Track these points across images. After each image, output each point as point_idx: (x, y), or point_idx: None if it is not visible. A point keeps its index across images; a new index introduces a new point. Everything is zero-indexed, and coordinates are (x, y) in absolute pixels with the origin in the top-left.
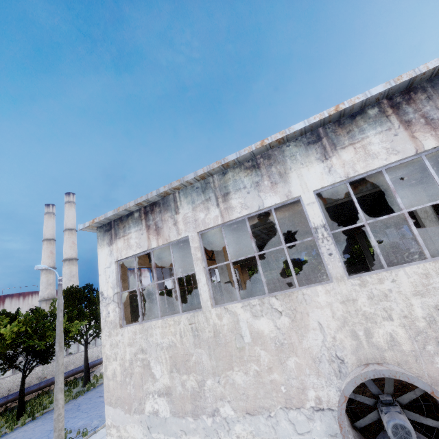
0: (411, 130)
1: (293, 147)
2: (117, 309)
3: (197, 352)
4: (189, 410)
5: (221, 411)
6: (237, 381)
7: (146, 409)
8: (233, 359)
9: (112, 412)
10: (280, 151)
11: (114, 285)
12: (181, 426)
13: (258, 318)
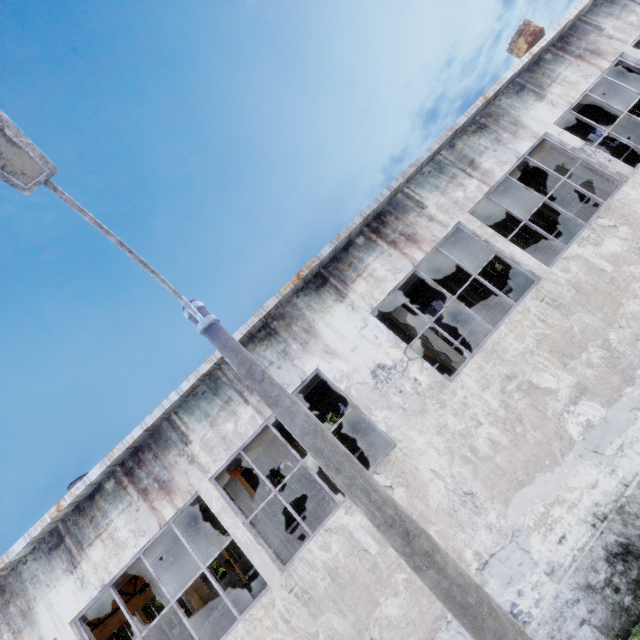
0: (150, 500)
1: (32, 563)
2: None
3: None
4: None
5: None
6: None
7: None
8: None
9: None
10: (17, 574)
11: None
12: None
13: None
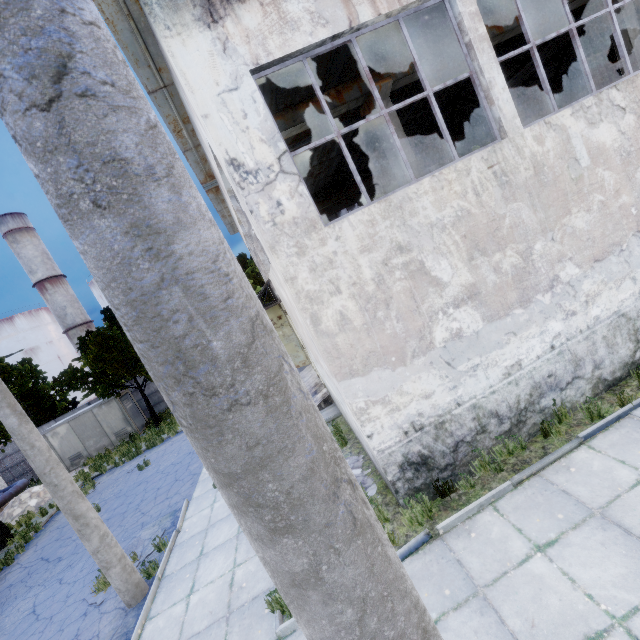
0: None
1: None
2: (304, 188)
3: (511, 209)
4: (515, 300)
5: (561, 277)
6: (578, 227)
7: (436, 339)
8: (569, 199)
9: (363, 384)
10: None
11: (273, 132)
12: (506, 328)
13: (597, 126)
